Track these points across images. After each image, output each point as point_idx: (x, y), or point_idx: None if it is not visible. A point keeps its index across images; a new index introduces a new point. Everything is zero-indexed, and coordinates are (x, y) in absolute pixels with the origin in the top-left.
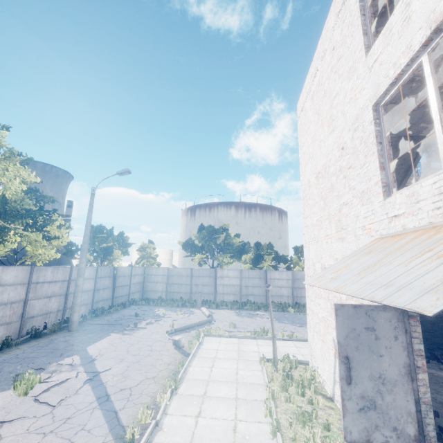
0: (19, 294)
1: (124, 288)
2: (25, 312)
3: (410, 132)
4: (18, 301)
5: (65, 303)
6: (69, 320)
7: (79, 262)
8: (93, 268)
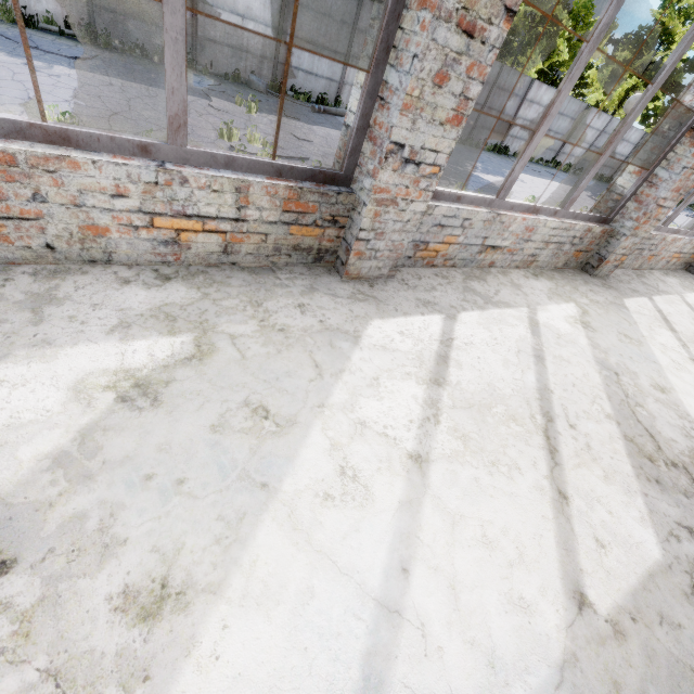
0: (627, 151)
1: None
2: (620, 165)
3: None
4: (624, 156)
5: None
6: None
7: None
8: None
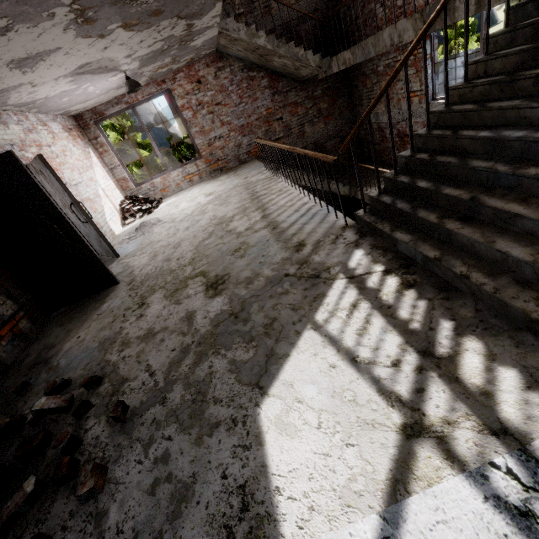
0: None
1: None
2: None
3: (211, 41)
4: None
5: None
6: None
7: None
8: None
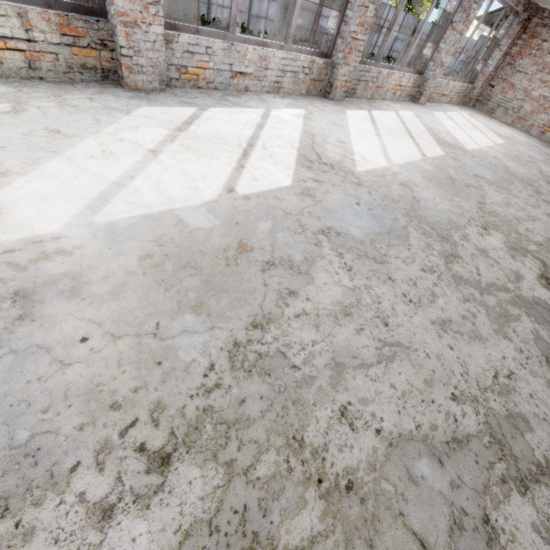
0: None
1: (416, 48)
2: None
3: None
4: None
5: (376, 40)
6: (377, 54)
7: (399, 3)
8: (402, 14)
